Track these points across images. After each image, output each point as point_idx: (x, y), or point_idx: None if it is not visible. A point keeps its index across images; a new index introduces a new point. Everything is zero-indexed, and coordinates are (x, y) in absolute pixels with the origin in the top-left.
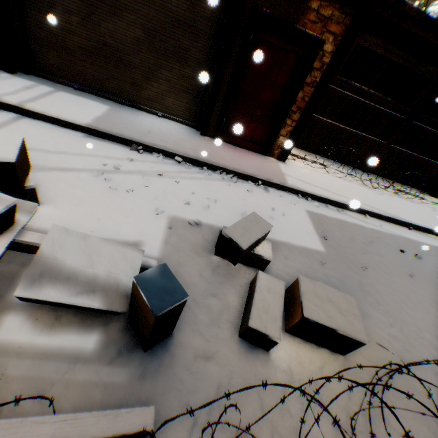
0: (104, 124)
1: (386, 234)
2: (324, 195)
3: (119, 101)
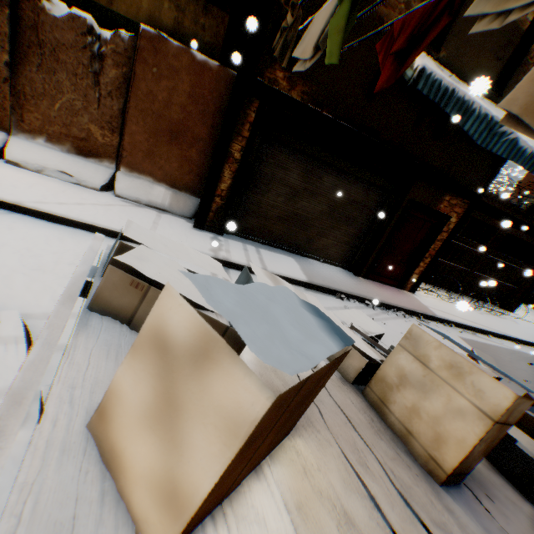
0: (313, 278)
1: (510, 350)
2: (460, 321)
3: (292, 251)
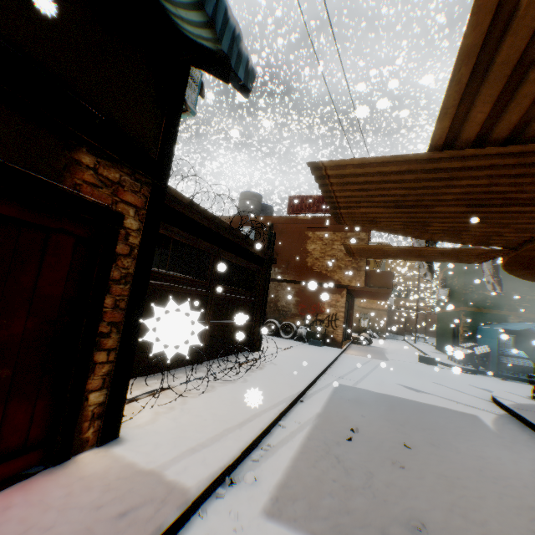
0: None
1: (316, 429)
2: (242, 445)
3: None
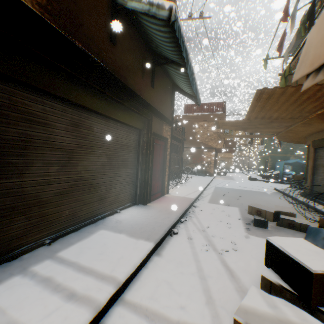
0: (149, 235)
1: (213, 194)
2: (198, 194)
3: (90, 222)
